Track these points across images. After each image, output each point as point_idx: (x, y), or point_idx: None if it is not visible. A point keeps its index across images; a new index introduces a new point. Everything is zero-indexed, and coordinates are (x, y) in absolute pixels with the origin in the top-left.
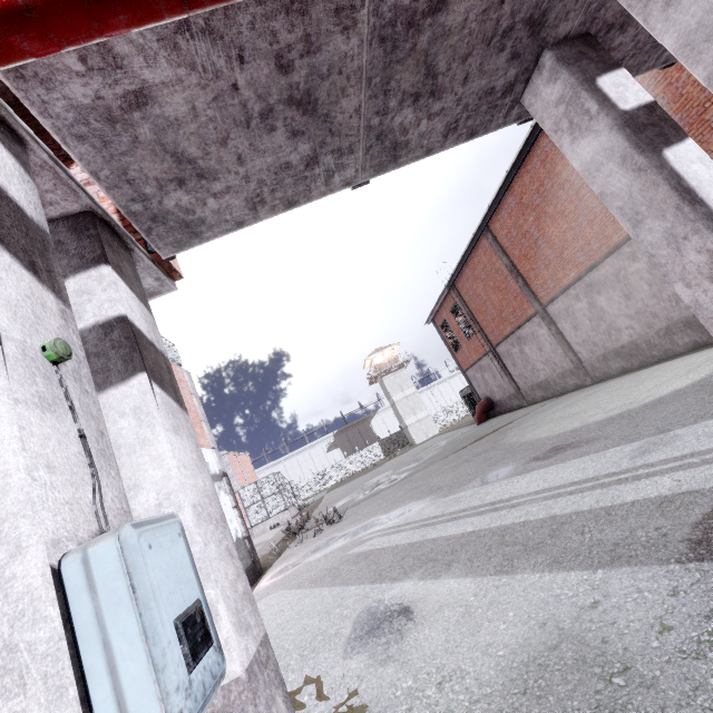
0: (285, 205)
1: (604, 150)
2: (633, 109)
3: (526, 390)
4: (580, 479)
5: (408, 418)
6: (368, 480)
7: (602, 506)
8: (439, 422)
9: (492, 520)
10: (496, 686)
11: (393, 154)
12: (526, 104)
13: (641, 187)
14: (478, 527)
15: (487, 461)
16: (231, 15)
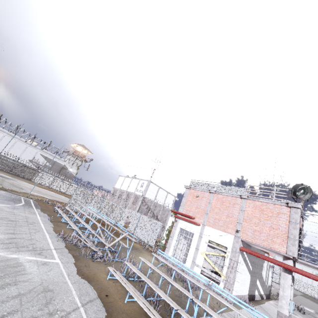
0: None
1: None
2: None
3: None
4: None
5: None
6: None
7: None
8: None
9: None
10: None
11: None
12: None
13: None
14: None
15: None
16: None
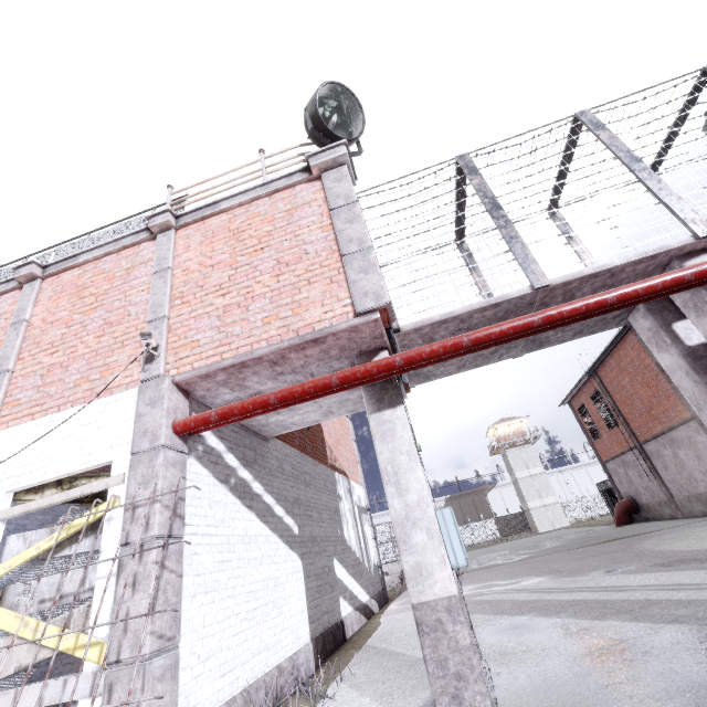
0: (474, 367)
1: (676, 364)
2: (695, 345)
3: (680, 499)
4: (685, 583)
5: (531, 500)
6: (481, 554)
7: (688, 598)
8: (570, 514)
9: (600, 596)
10: (575, 651)
11: (540, 345)
12: (630, 321)
13: (698, 391)
14: (587, 598)
15: (612, 559)
16: (477, 324)
